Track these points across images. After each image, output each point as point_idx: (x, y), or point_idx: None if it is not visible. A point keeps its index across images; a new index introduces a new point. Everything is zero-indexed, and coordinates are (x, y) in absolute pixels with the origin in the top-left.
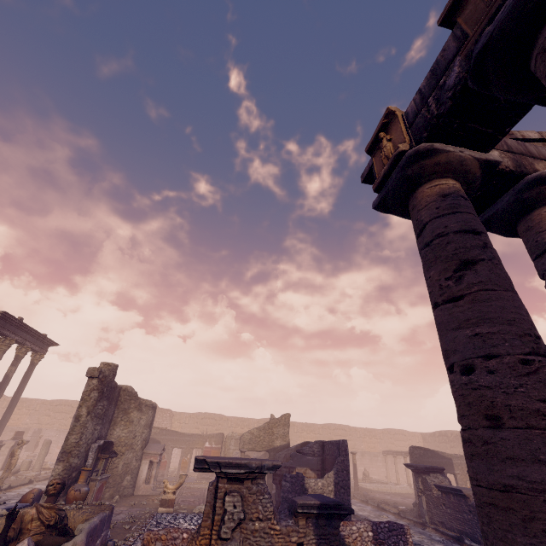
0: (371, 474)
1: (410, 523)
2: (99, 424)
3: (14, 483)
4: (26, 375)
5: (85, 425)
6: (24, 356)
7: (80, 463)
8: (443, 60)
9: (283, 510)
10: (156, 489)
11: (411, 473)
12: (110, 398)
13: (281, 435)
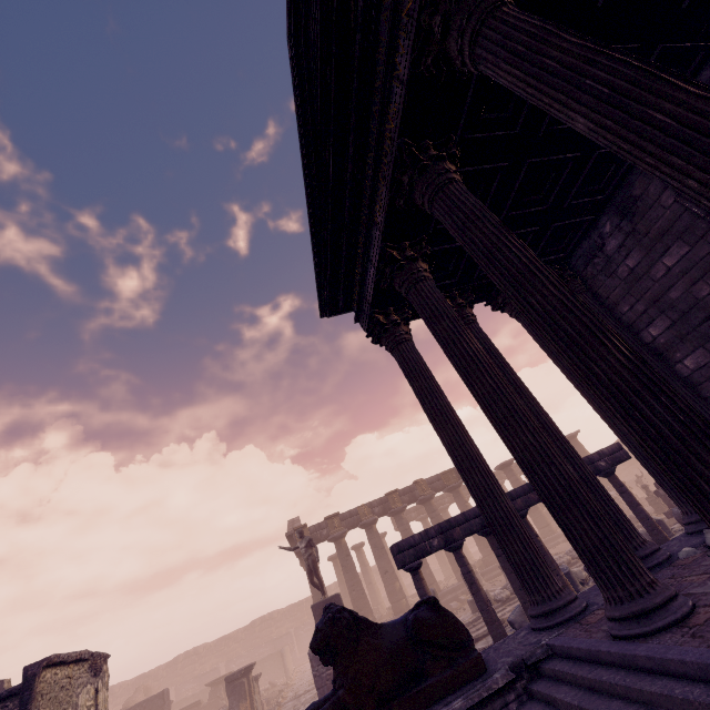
0: None
1: None
2: None
3: None
4: None
5: None
6: None
7: None
8: (322, 525)
9: None
10: None
11: None
12: None
13: None
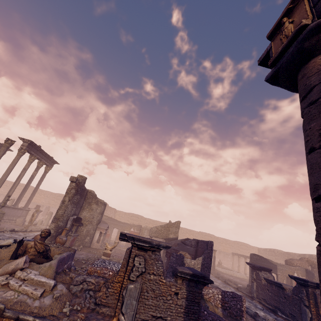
0: (223, 264)
1: (244, 295)
2: (74, 207)
3: (33, 229)
4: (42, 177)
5: (67, 206)
6: (41, 166)
7: (63, 225)
8: None
9: (169, 272)
10: (102, 246)
11: (247, 268)
12: (81, 195)
13: (174, 232)
